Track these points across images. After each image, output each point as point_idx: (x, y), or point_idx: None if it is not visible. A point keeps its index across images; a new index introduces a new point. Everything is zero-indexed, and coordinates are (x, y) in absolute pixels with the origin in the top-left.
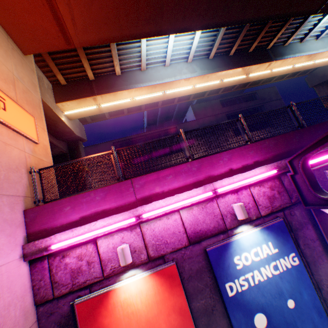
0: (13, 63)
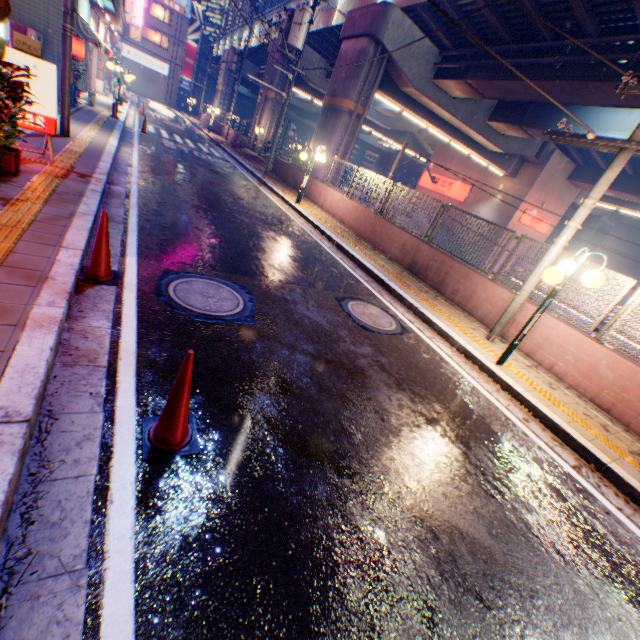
0: (560, 200)
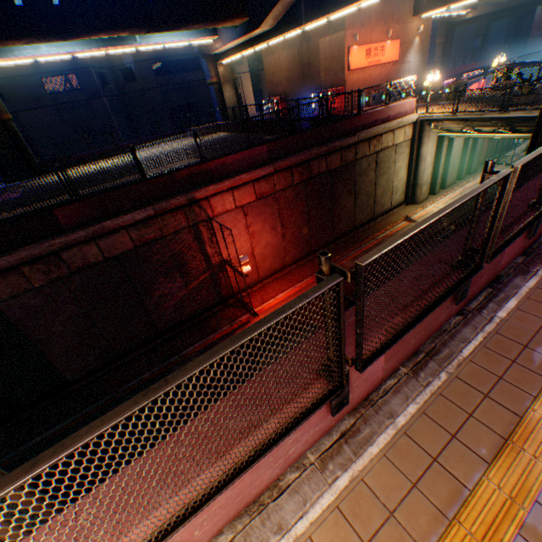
0: None
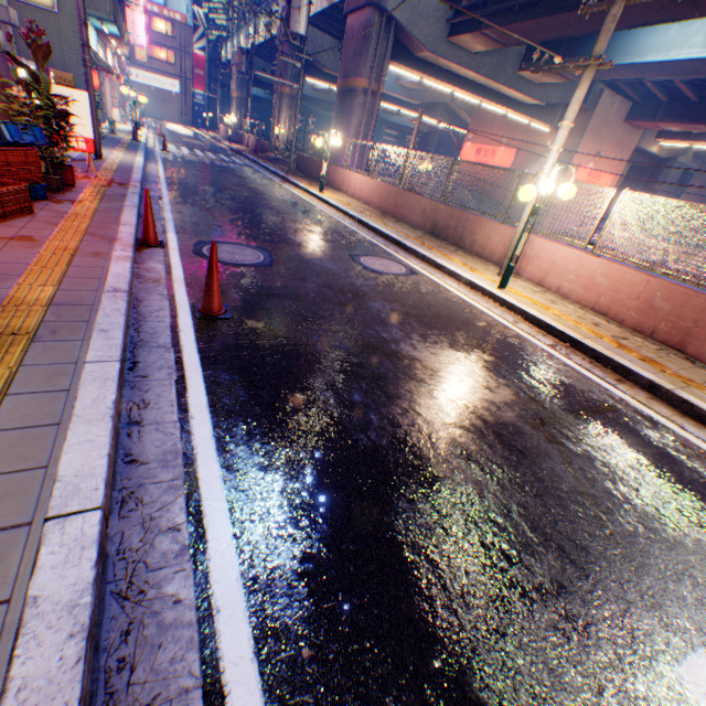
0: (620, 147)
